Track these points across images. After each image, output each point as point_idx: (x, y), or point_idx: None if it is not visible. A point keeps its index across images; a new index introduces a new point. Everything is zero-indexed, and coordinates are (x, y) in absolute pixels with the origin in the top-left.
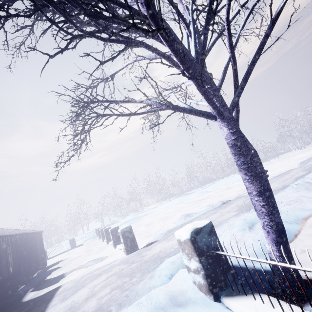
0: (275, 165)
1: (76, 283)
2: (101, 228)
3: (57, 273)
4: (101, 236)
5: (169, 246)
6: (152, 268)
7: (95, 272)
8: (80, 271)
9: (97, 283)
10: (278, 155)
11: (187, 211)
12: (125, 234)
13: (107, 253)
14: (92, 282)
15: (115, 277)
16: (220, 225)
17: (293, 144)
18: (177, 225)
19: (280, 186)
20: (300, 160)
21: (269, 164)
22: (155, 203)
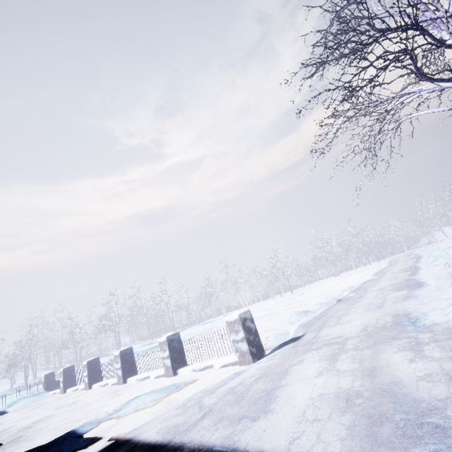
0: (325, 285)
1: (208, 407)
2: (89, 360)
3: (21, 448)
4: (84, 377)
5: (371, 321)
6: (418, 327)
7: (232, 385)
8: (131, 415)
9: (321, 368)
10: (305, 284)
11: (264, 324)
12: (246, 323)
13: (158, 386)
14: (289, 377)
15: (355, 352)
16: (415, 296)
17: (326, 270)
18: (307, 319)
19: (401, 280)
20: (360, 277)
21: (312, 287)
22: (138, 341)
